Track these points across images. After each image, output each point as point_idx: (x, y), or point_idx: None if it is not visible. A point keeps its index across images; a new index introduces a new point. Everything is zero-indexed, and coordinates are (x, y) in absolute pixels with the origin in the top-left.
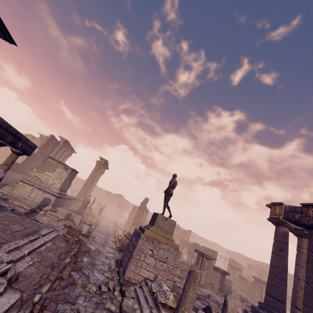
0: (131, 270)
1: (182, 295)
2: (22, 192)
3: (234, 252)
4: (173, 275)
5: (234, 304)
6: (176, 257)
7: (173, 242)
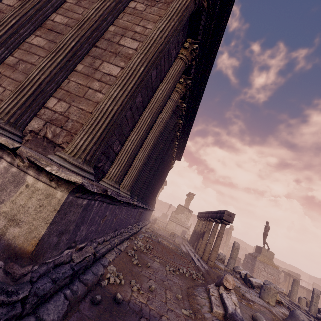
0: (254, 277)
1: (292, 289)
2: (171, 227)
3: (319, 278)
4: (278, 282)
5: (317, 290)
6: (278, 273)
7: (274, 265)
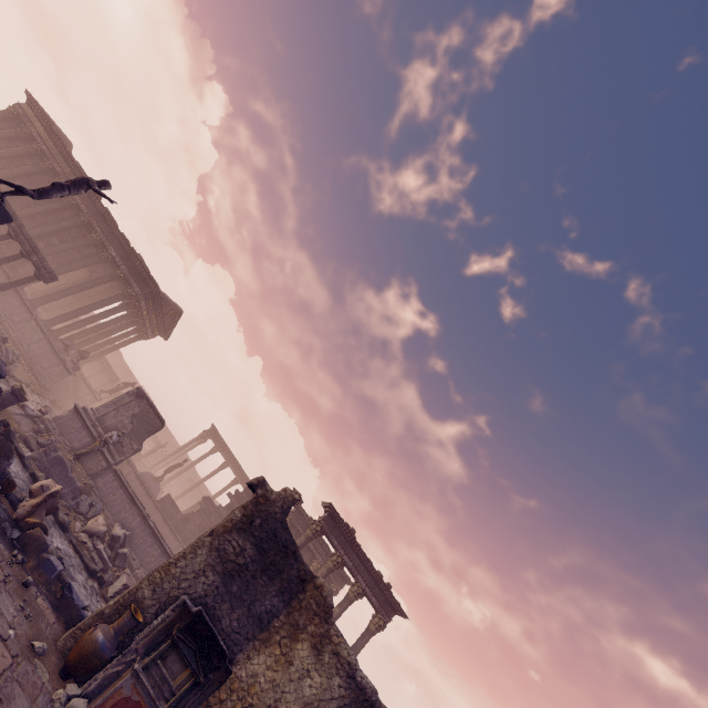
0: None
1: None
2: None
3: None
4: None
5: None
6: None
7: None
